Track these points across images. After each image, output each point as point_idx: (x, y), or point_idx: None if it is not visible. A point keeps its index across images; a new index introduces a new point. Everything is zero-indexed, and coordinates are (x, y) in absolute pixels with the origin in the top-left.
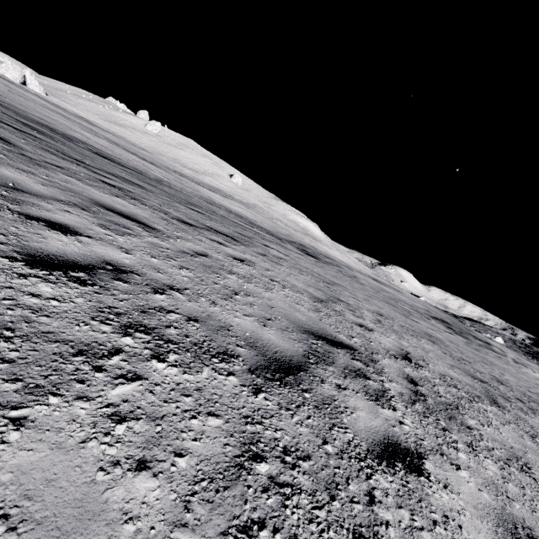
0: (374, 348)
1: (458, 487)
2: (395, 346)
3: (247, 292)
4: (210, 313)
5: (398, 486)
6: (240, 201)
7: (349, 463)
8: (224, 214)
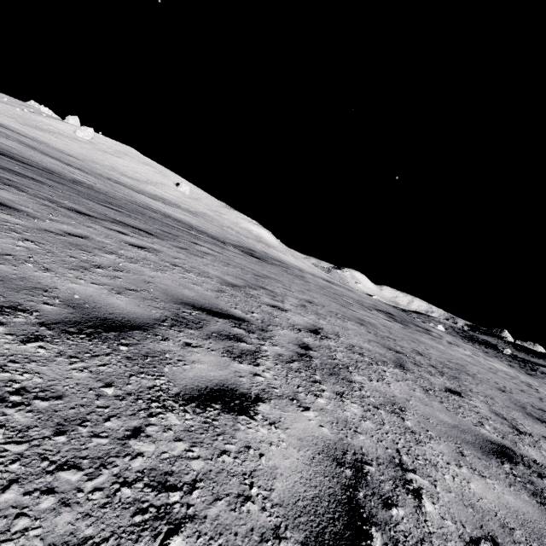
0: (276, 322)
1: (291, 424)
2: (307, 323)
3: (120, 268)
4: (27, 276)
5: (196, 423)
6: (187, 210)
7: (130, 404)
8: (156, 216)
